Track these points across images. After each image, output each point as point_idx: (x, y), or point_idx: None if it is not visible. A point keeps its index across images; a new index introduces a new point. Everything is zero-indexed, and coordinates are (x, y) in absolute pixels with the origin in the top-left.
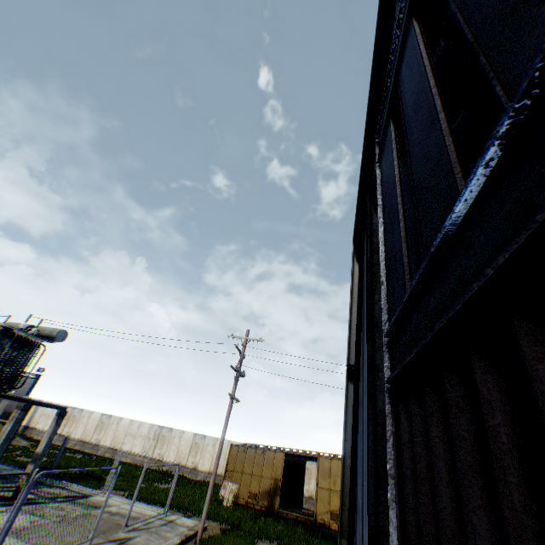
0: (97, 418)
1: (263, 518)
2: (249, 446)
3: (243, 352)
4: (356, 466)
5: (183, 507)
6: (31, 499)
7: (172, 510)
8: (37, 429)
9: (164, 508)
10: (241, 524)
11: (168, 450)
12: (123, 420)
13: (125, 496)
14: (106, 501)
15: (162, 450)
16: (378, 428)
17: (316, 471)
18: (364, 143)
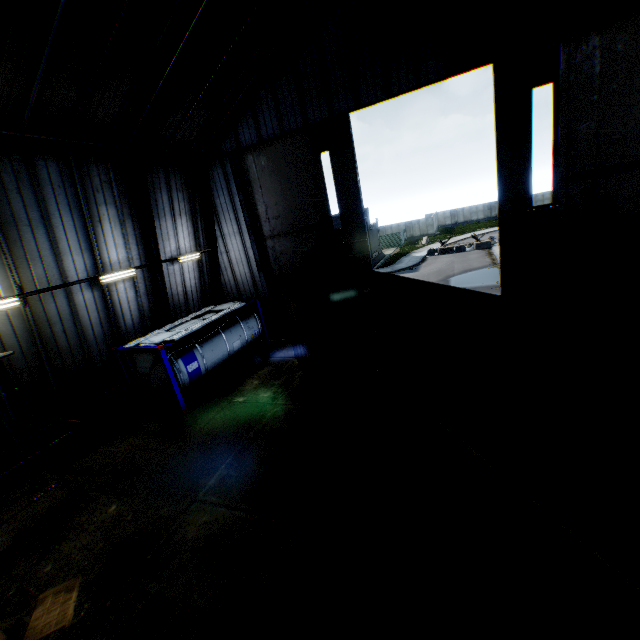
0: None
1: None
2: None
3: None
4: None
5: None
6: None
7: None
8: None
9: None
10: None
11: None
12: None
13: None
14: None
15: None
16: None
17: None
18: None
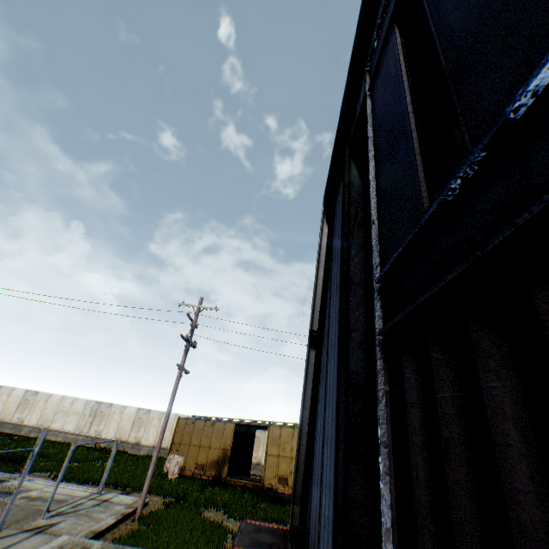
0: (20, 396)
1: (210, 488)
2: (198, 419)
3: (196, 322)
4: (314, 433)
5: (122, 484)
6: None
7: (109, 488)
8: None
9: (99, 488)
10: (186, 496)
11: (107, 426)
12: (53, 397)
13: (52, 478)
14: (18, 488)
15: (100, 427)
16: (350, 392)
17: (265, 439)
18: (347, 84)
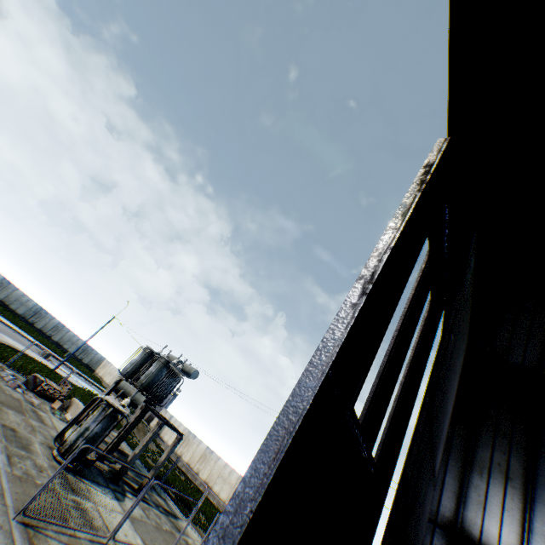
0: (202, 448)
1: None
2: None
3: None
4: None
5: None
6: (145, 497)
7: None
8: (163, 439)
9: None
10: None
11: None
12: (219, 459)
13: (201, 535)
14: (184, 527)
15: None
16: None
17: None
18: None
